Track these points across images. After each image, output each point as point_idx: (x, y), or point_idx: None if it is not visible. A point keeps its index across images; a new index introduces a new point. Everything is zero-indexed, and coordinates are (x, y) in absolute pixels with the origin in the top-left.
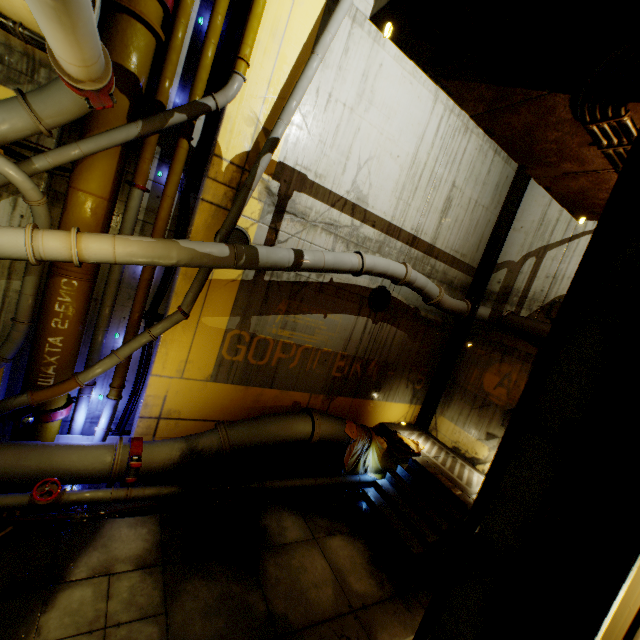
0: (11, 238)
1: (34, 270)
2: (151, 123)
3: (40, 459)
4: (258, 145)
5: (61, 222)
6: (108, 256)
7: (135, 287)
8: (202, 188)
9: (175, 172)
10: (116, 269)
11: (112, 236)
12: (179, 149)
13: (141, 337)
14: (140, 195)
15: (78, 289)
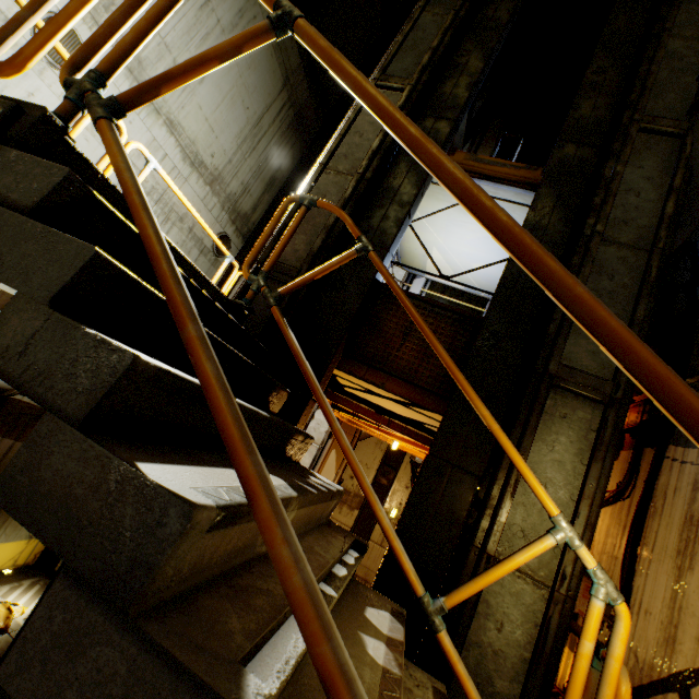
0: None
1: None
2: None
3: None
4: None
5: None
6: None
7: None
8: None
9: None
10: None
11: None
12: None
13: None
14: None
15: None
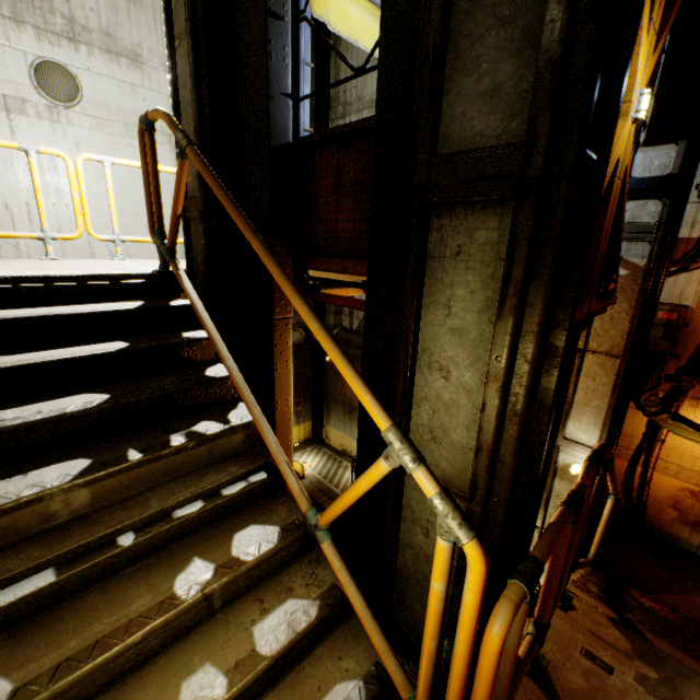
0: None
1: None
2: None
3: None
4: None
5: None
6: None
7: None
8: None
9: None
10: None
11: None
12: None
13: None
14: None
15: None
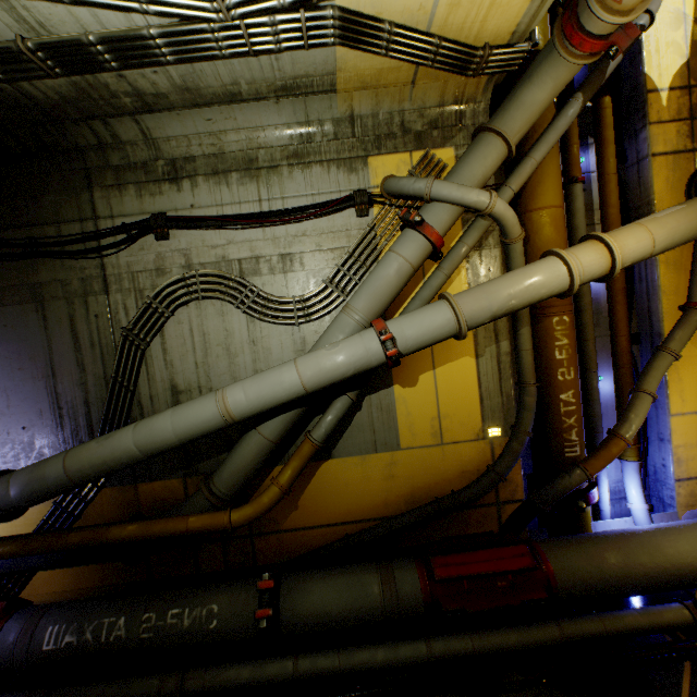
0: (550, 270)
1: (525, 319)
2: (589, 88)
3: (647, 552)
4: (694, 46)
5: (524, 257)
6: (645, 248)
7: (594, 310)
8: (645, 142)
9: (609, 141)
10: (585, 290)
11: (633, 224)
12: (603, 112)
13: (660, 361)
14: (581, 190)
15: (568, 325)
